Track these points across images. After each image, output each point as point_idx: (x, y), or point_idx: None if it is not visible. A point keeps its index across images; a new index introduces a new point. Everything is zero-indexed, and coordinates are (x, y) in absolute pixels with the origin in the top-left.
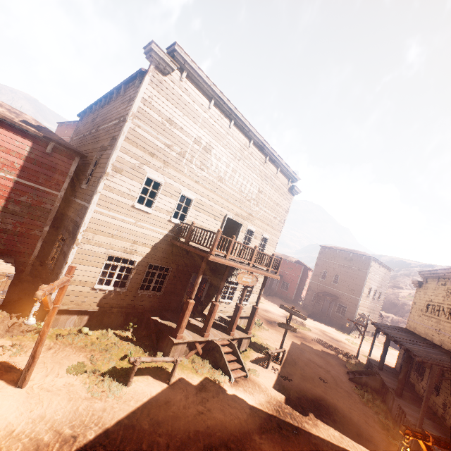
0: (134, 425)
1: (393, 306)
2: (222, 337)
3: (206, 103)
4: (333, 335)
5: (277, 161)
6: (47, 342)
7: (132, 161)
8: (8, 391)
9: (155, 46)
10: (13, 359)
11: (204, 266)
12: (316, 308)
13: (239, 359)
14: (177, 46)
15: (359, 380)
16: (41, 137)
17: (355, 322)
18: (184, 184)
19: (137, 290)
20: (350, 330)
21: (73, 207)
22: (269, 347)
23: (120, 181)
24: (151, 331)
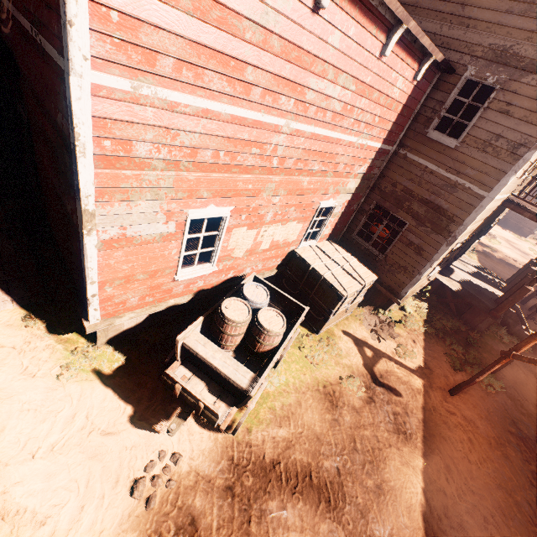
0: (530, 413)
1: None
2: None
3: None
4: (518, 246)
5: None
6: (402, 332)
7: None
8: (452, 400)
9: None
10: (414, 363)
11: None
12: None
13: (521, 321)
14: None
15: None
16: (430, 51)
17: None
18: None
19: (443, 263)
20: (529, 234)
21: (406, 169)
22: None
23: None
24: (450, 301)
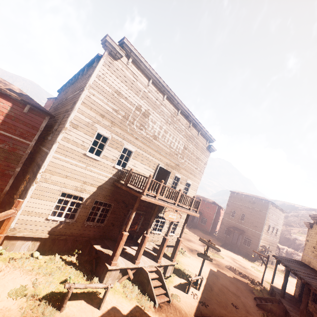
0: None
1: (287, 240)
2: (150, 265)
3: (146, 81)
4: (241, 263)
5: (199, 126)
6: None
7: (86, 120)
8: None
9: (109, 38)
10: None
11: (138, 204)
12: (227, 239)
13: (163, 285)
14: (126, 39)
15: (265, 307)
16: (21, 100)
17: (259, 253)
18: (126, 140)
19: (84, 221)
20: (254, 258)
21: (40, 154)
22: (190, 272)
23: (75, 134)
24: (92, 257)
